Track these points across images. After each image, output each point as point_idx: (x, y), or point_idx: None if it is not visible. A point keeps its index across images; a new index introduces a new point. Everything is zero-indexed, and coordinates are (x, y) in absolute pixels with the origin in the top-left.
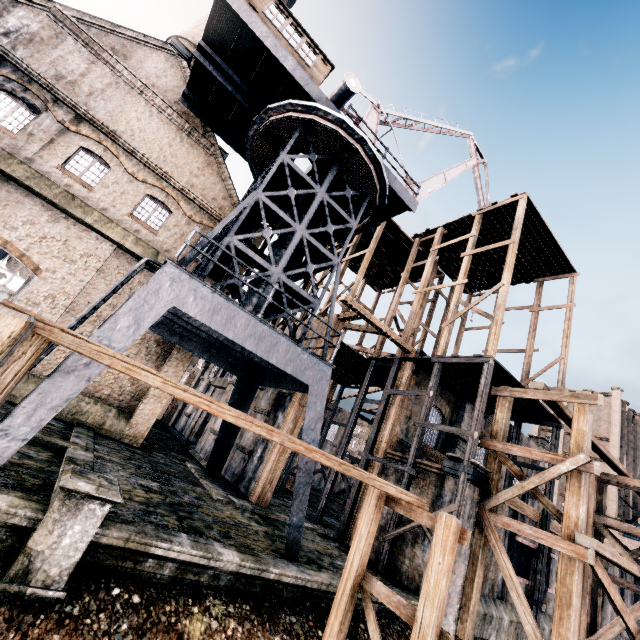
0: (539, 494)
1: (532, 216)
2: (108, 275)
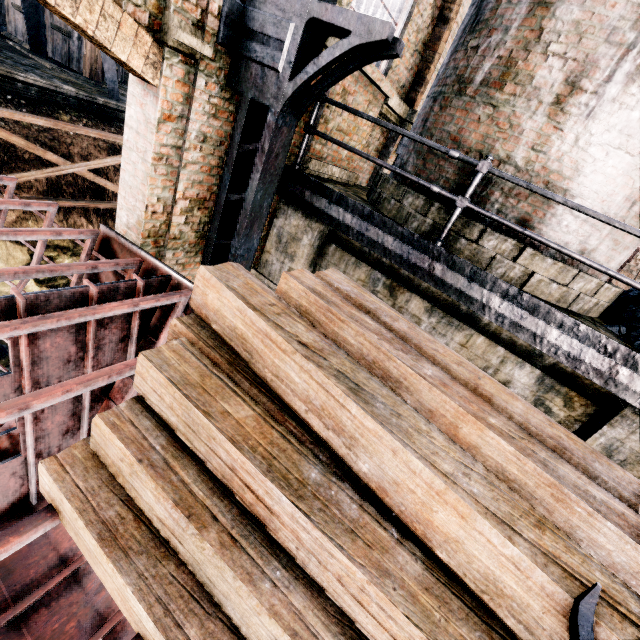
0: None
1: None
2: None
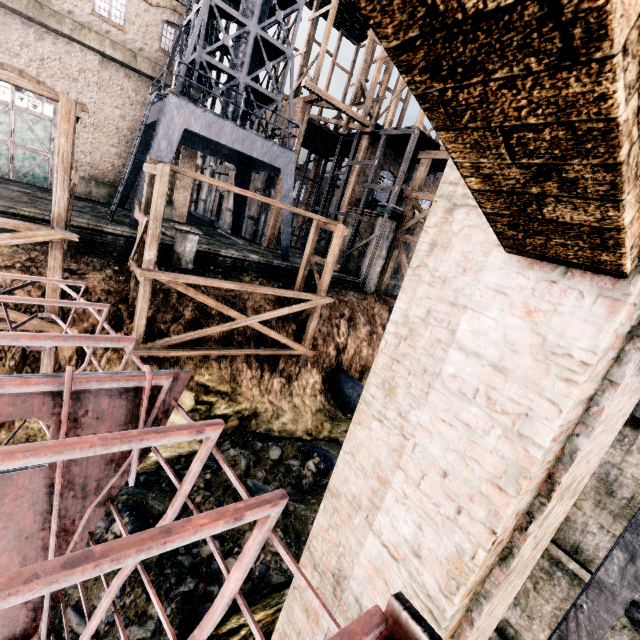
0: None
1: None
2: (106, 88)
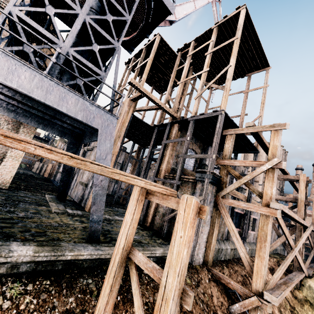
0: (249, 185)
1: (248, 25)
2: None
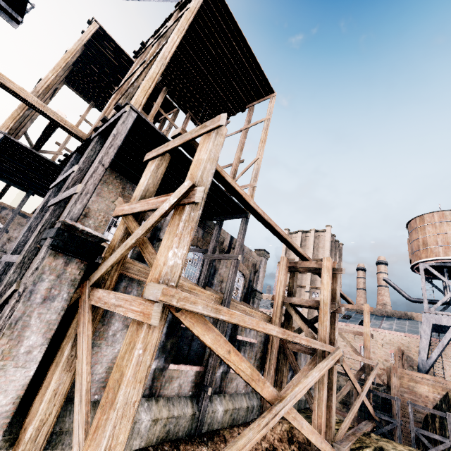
0: (149, 252)
1: (224, 12)
2: None
